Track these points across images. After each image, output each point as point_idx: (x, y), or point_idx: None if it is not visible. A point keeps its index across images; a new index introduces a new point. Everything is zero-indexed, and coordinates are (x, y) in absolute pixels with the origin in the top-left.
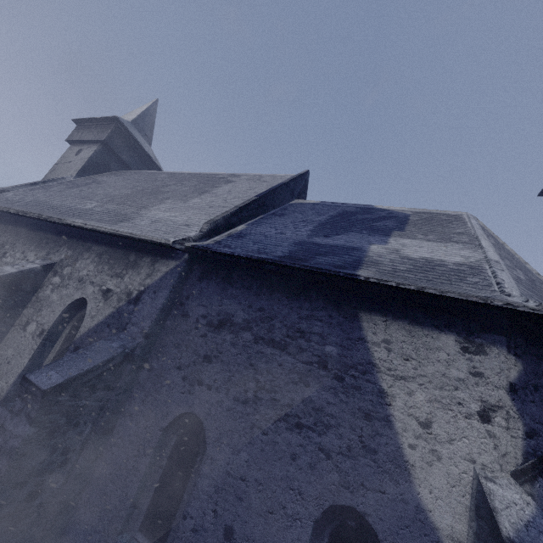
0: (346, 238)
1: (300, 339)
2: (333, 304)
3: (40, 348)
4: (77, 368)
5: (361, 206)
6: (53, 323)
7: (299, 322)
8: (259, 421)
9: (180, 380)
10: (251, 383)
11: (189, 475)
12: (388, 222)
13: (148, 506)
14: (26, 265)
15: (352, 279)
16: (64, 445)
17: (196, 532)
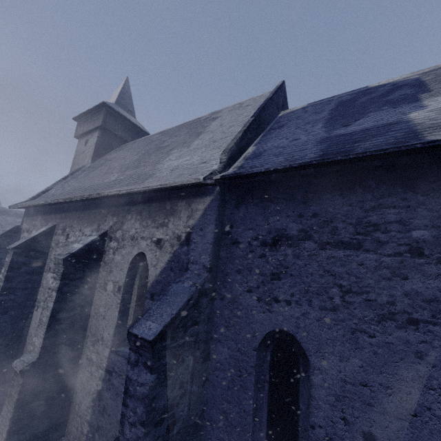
0: (371, 119)
1: (375, 233)
2: (402, 185)
3: (122, 301)
4: (167, 314)
5: (354, 92)
6: (125, 279)
7: (365, 216)
8: (358, 325)
9: (255, 302)
10: (334, 290)
11: (297, 386)
12: (402, 91)
13: (266, 418)
14: (87, 238)
15: (428, 148)
16: (179, 381)
17: (331, 440)
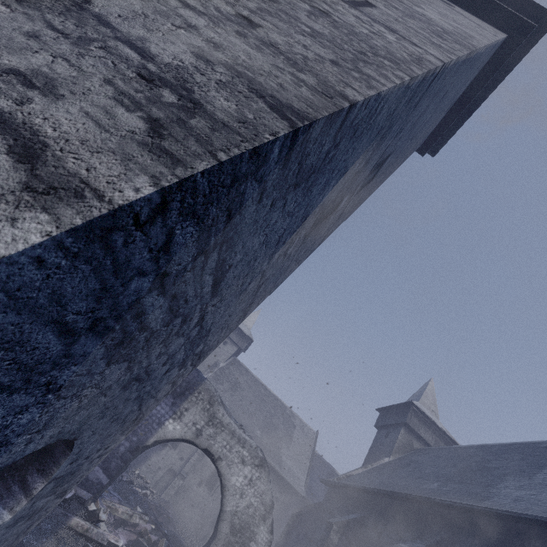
0: None
1: None
2: None
3: None
4: None
5: (331, 467)
6: None
7: None
8: None
9: None
10: None
11: None
12: None
13: None
14: None
15: None
16: None
17: None
